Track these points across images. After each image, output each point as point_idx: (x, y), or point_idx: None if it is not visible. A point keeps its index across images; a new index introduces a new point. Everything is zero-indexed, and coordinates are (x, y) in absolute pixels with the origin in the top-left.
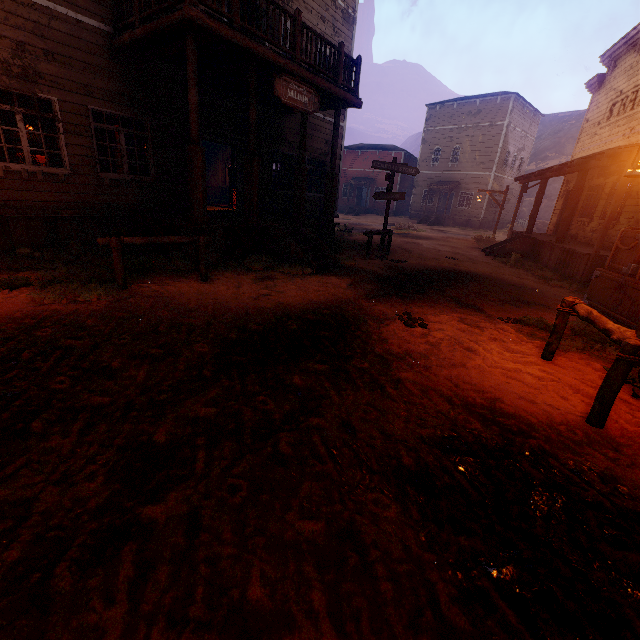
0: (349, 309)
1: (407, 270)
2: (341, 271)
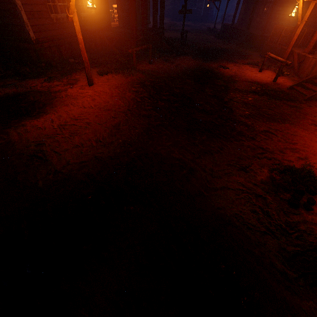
0: (204, 67)
1: (201, 50)
2: (182, 54)
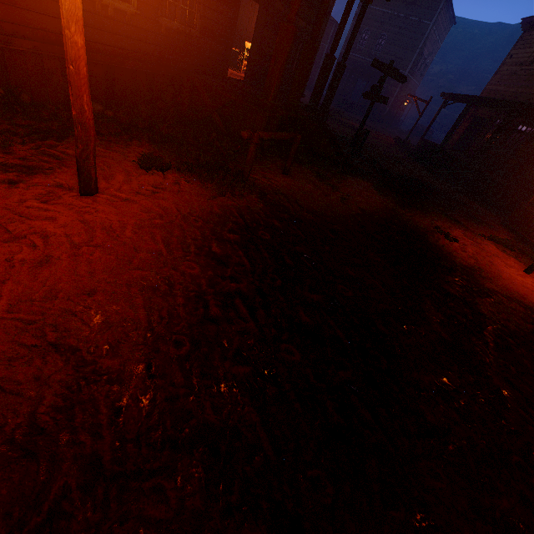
0: (404, 220)
1: (389, 175)
2: (354, 171)
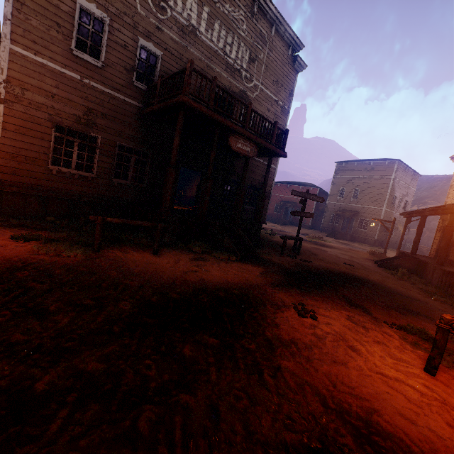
0: (255, 292)
1: (310, 268)
2: (258, 262)
